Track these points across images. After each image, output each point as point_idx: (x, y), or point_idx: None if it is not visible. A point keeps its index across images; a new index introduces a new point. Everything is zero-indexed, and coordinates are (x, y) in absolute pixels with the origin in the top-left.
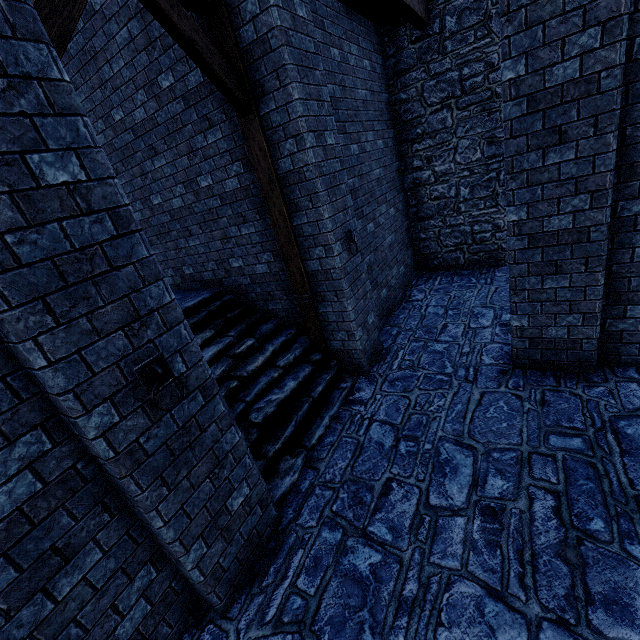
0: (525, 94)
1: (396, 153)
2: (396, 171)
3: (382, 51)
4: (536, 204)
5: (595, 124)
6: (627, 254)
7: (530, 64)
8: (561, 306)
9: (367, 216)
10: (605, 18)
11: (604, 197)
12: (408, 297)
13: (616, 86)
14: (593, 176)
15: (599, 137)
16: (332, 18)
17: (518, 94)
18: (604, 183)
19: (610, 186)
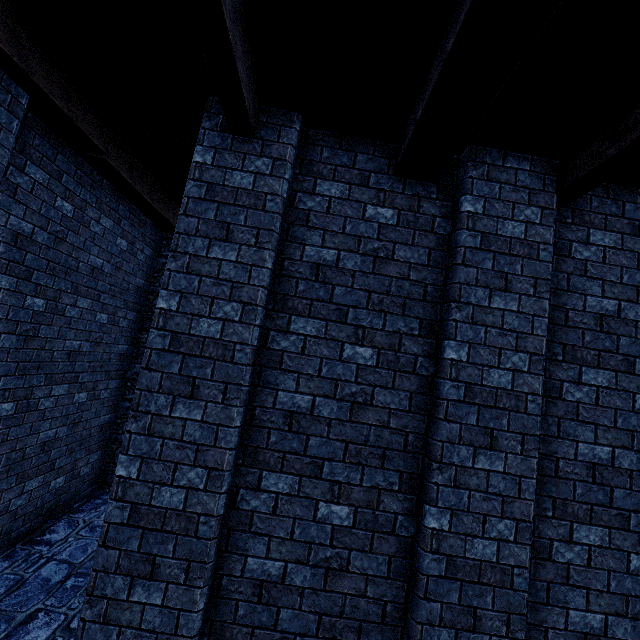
0: (172, 330)
1: (130, 336)
2: (119, 354)
3: (156, 247)
4: (152, 461)
5: (225, 391)
6: (240, 563)
7: (183, 304)
8: (145, 639)
9: (7, 390)
10: (246, 300)
11: (220, 479)
12: (41, 532)
13: (246, 363)
14: (214, 449)
15: (226, 406)
16: (83, 181)
17: (166, 326)
18: (223, 461)
19: (228, 467)
